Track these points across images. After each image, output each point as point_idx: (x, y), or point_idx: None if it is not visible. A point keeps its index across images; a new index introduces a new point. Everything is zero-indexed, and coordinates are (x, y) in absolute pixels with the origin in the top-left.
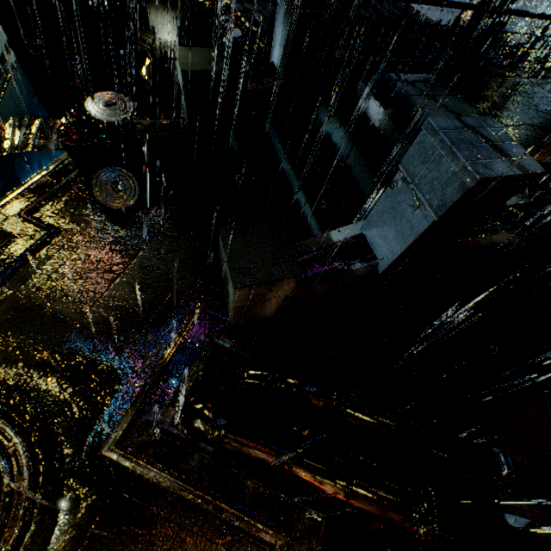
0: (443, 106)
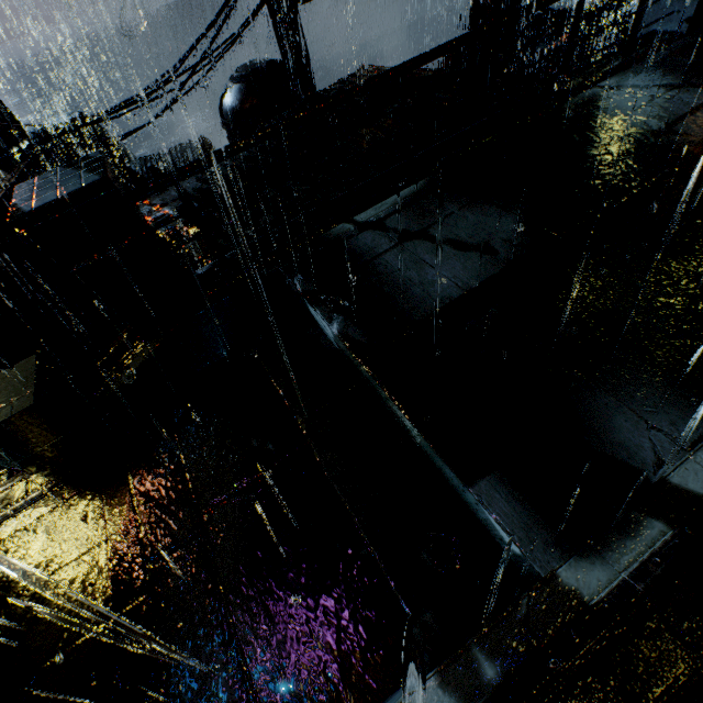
0: (449, 242)
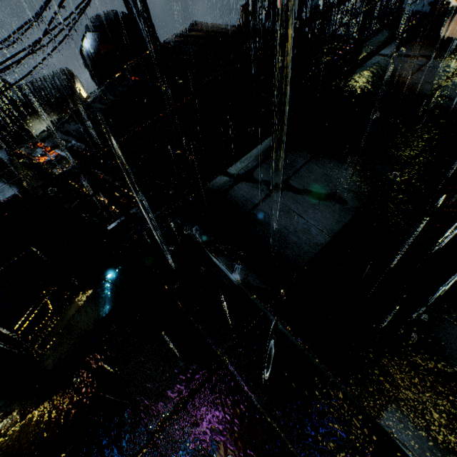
0: (307, 193)
